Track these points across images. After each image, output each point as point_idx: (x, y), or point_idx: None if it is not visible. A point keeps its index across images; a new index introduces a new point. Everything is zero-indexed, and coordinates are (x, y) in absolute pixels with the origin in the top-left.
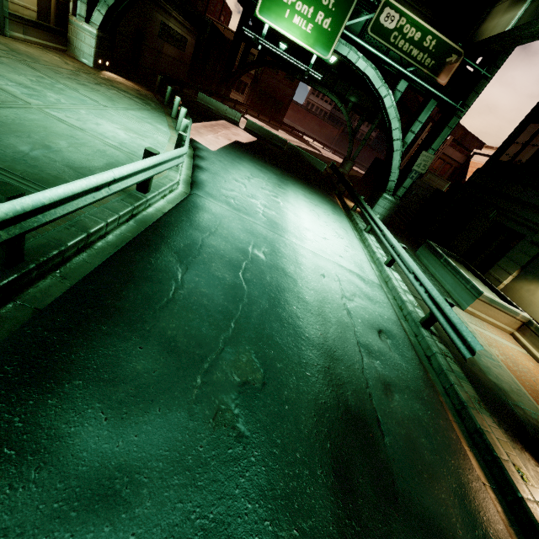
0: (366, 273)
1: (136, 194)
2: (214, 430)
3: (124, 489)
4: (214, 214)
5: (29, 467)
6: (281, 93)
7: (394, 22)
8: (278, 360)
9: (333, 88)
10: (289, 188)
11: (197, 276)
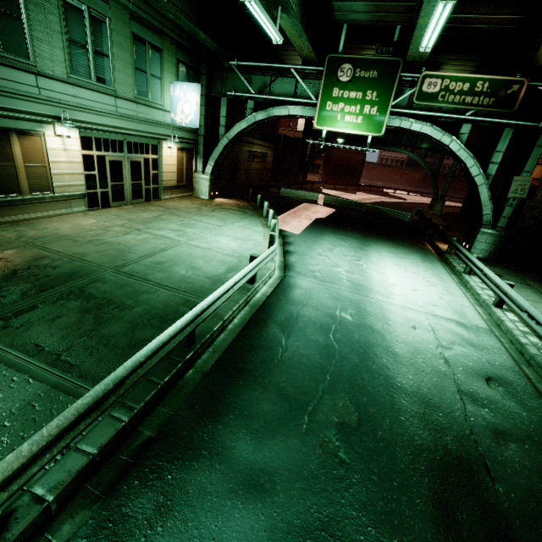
0: (468, 318)
1: (247, 287)
2: (321, 455)
3: (266, 484)
4: (304, 289)
5: (215, 462)
6: (352, 161)
7: (437, 86)
8: (370, 406)
9: (400, 143)
10: (371, 248)
11: (296, 341)
